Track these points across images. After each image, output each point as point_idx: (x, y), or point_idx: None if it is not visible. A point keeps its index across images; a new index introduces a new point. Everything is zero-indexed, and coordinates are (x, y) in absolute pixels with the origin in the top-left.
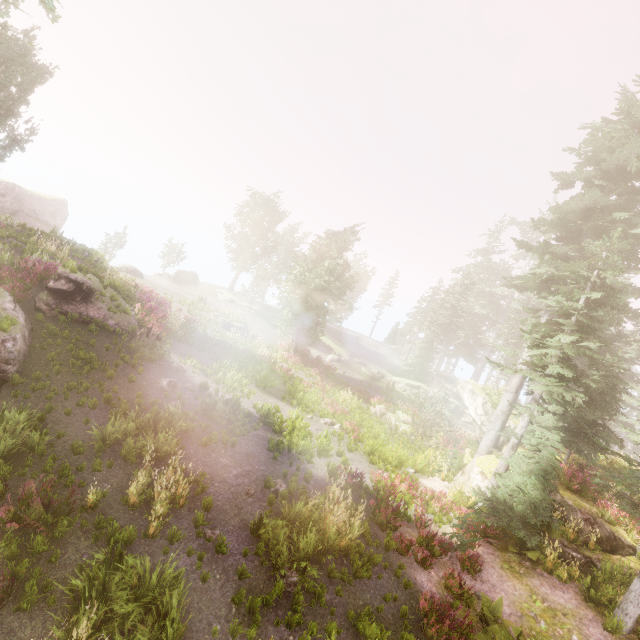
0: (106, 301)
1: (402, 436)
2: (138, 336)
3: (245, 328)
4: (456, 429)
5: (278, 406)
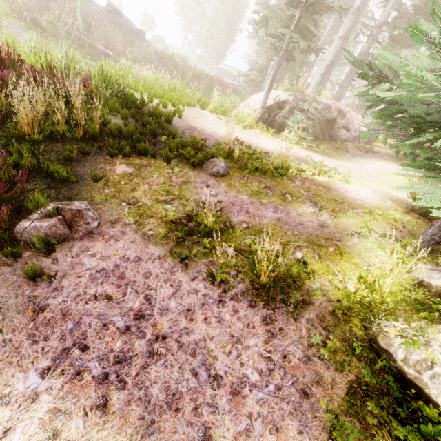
0: (124, 18)
1: None
2: (137, 32)
3: (187, 59)
4: None
5: None
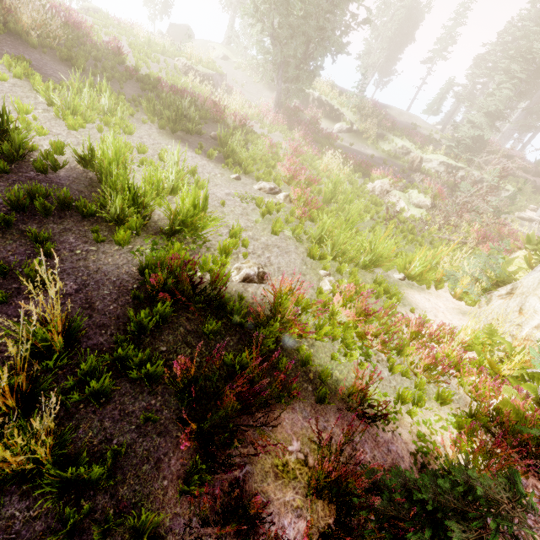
0: None
1: (406, 224)
2: None
3: (218, 79)
4: (504, 223)
5: (167, 152)
